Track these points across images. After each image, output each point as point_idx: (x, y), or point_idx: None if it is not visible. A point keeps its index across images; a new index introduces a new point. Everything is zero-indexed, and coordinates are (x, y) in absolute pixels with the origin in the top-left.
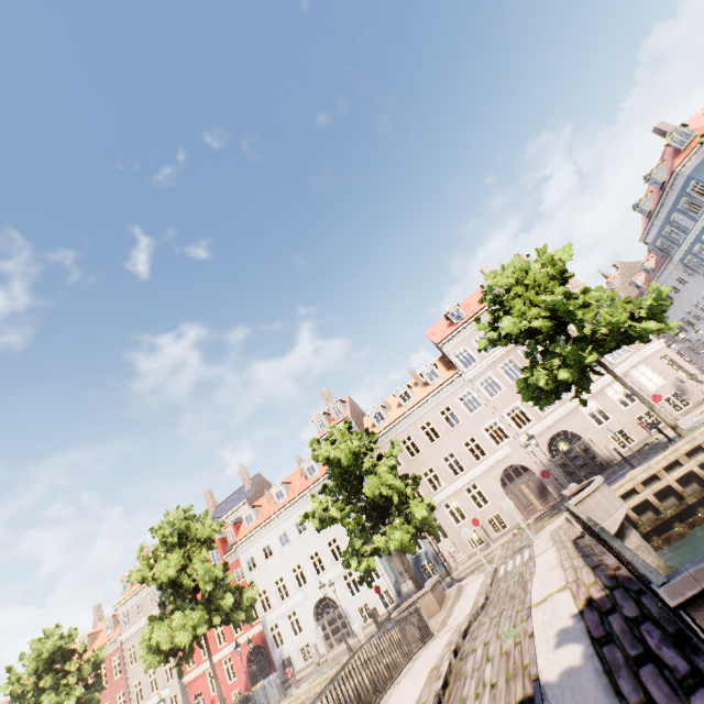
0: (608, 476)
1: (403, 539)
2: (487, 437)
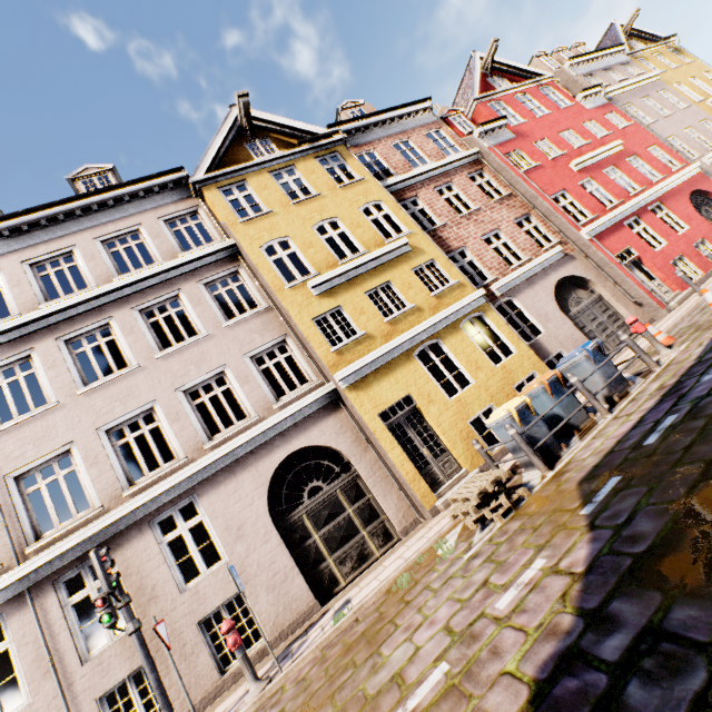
0: None
1: None
2: None
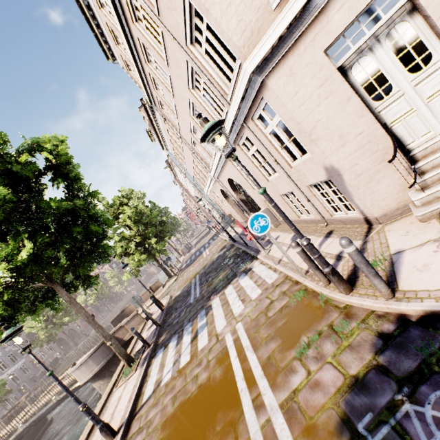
0: (216, 271)
1: (128, 278)
2: (200, 163)
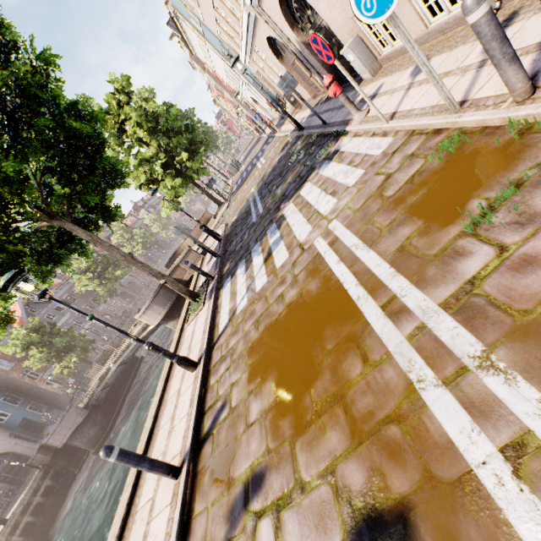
0: (281, 176)
1: (168, 213)
2: None
